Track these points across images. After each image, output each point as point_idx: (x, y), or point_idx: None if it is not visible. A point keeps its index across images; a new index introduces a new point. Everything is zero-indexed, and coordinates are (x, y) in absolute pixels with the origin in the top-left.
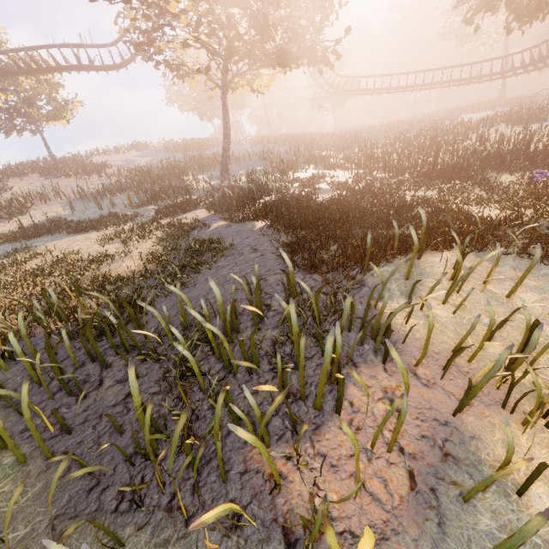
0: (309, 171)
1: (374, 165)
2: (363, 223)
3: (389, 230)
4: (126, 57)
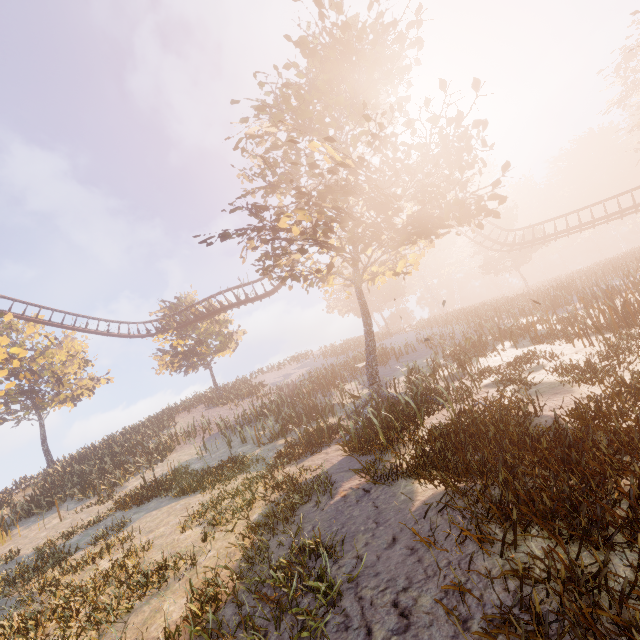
0: (505, 353)
1: (633, 322)
2: None
3: None
4: (276, 283)
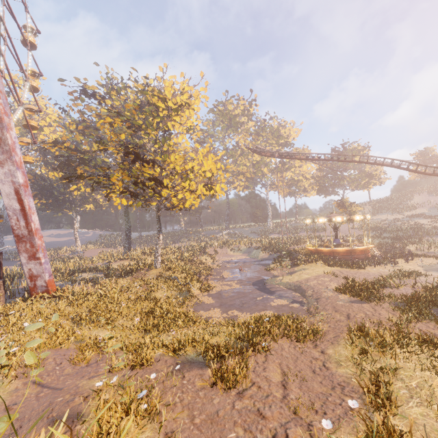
0: None
1: None
2: None
3: None
4: None
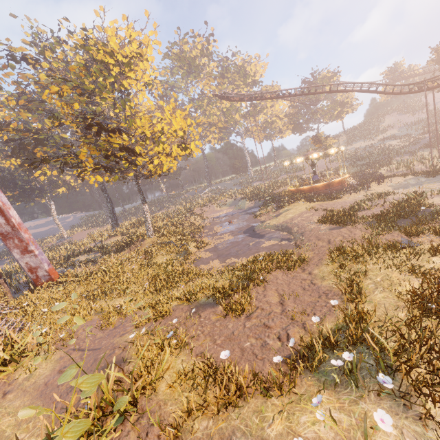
0: None
1: None
2: None
3: None
4: None
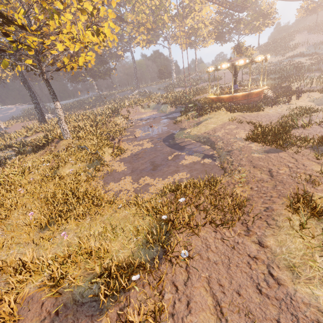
0: None
1: None
2: None
3: None
4: None
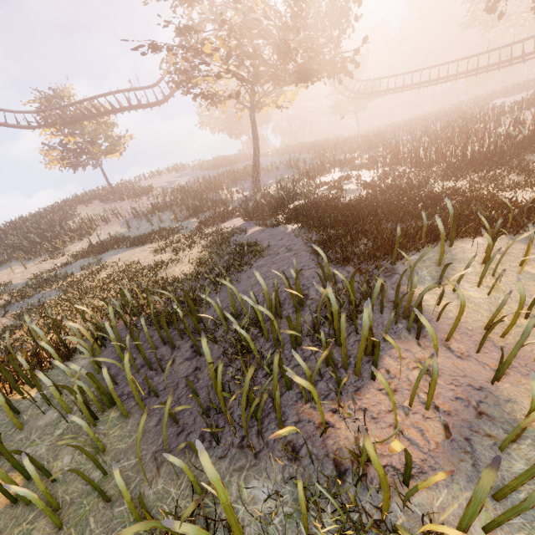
0: (335, 175)
1: (400, 162)
2: (391, 217)
3: (417, 221)
4: (167, 93)
